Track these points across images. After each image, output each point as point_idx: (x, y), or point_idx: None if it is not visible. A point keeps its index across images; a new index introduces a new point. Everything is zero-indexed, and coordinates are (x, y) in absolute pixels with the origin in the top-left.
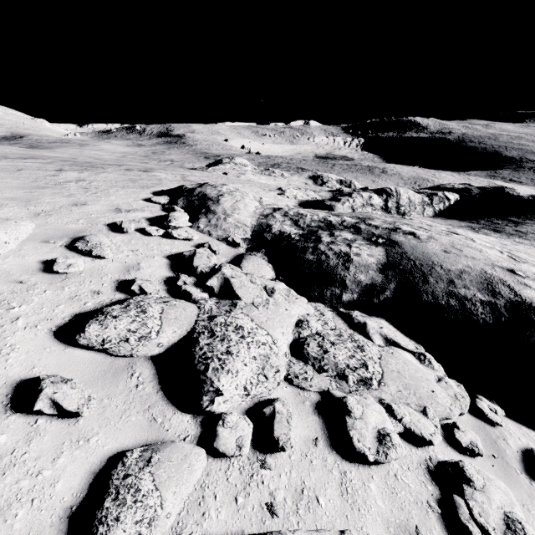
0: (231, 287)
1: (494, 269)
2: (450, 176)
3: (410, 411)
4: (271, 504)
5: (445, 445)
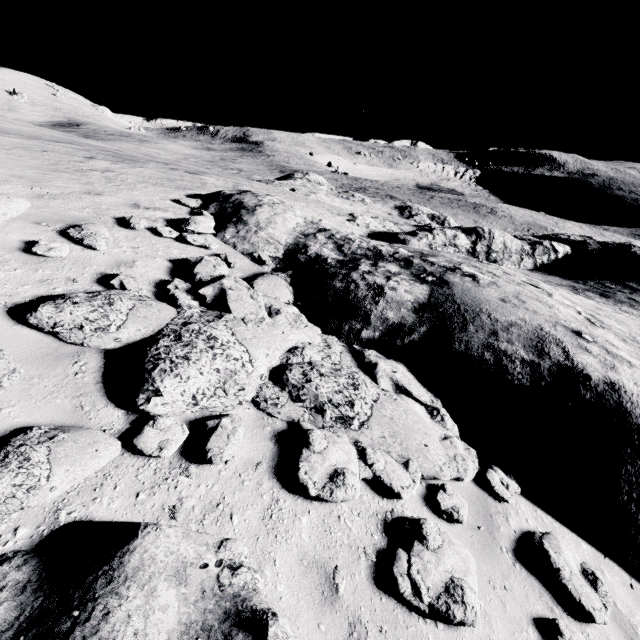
0: (225, 299)
1: (555, 327)
2: (578, 228)
3: (387, 460)
4: (174, 507)
5: (422, 505)
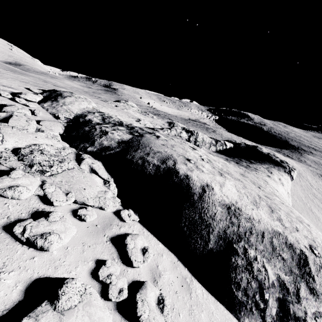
0: (9, 118)
1: (179, 156)
2: (250, 143)
3: (57, 190)
4: None
5: (69, 212)
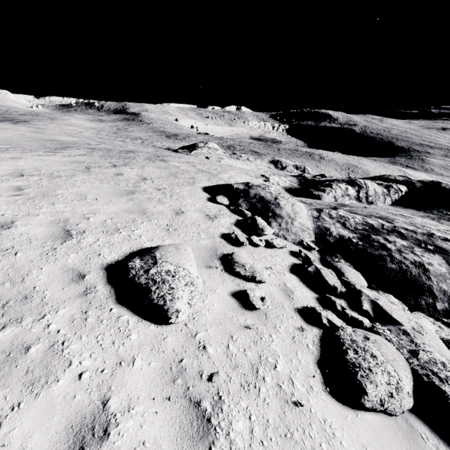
0: (384, 311)
1: None
2: (371, 164)
3: None
4: None
5: None
